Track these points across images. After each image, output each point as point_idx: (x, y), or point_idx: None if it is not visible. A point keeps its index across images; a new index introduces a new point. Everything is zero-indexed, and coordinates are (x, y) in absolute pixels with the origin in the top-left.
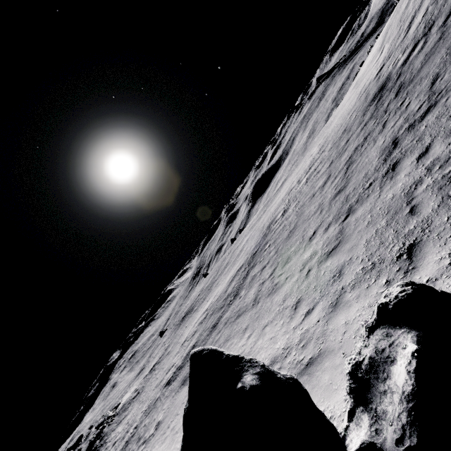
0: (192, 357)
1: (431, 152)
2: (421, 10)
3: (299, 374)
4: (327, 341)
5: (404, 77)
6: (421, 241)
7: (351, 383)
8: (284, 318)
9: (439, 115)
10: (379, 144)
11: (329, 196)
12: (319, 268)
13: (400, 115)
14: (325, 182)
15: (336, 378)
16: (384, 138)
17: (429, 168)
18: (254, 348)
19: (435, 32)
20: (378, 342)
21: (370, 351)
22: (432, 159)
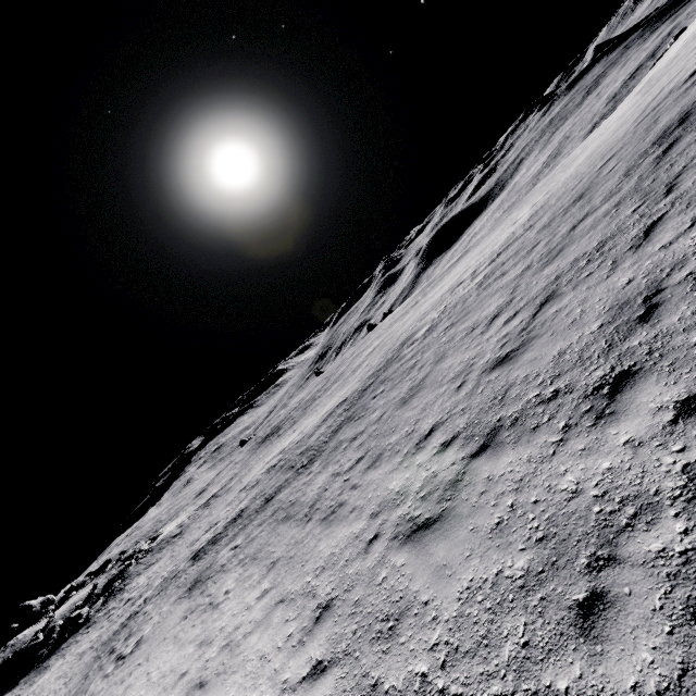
0: None
1: None
2: None
3: None
4: None
5: None
6: None
7: None
8: (299, 621)
9: None
10: (618, 283)
11: (487, 356)
12: (386, 554)
13: (695, 221)
14: (499, 309)
15: None
16: (635, 271)
17: (695, 478)
18: (244, 643)
19: None
20: None
21: None
22: None
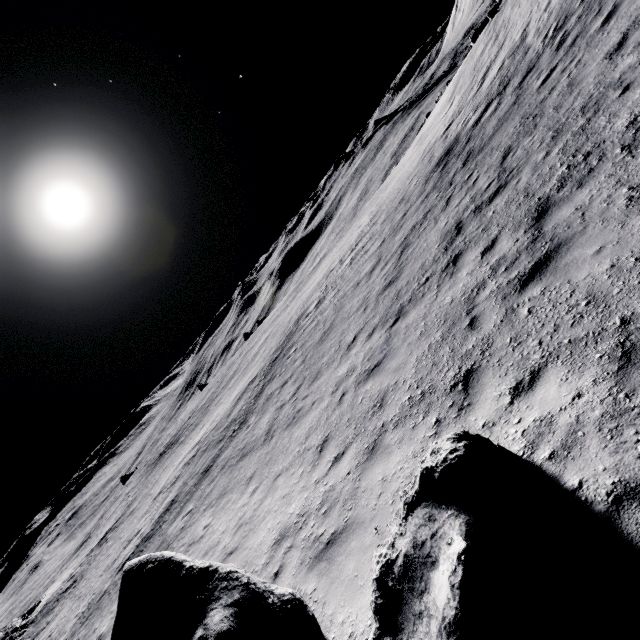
0: (124, 578)
1: (498, 247)
2: (497, 62)
3: (316, 559)
4: (357, 506)
5: (474, 143)
6: (480, 367)
7: (377, 597)
8: (304, 464)
9: (508, 201)
10: (441, 226)
11: (377, 288)
12: (356, 393)
13: (467, 192)
14: (373, 267)
15: (364, 567)
16: (447, 219)
17: (494, 268)
18: (258, 511)
19: (511, 93)
20: (417, 530)
21: (406, 545)
22: (498, 257)
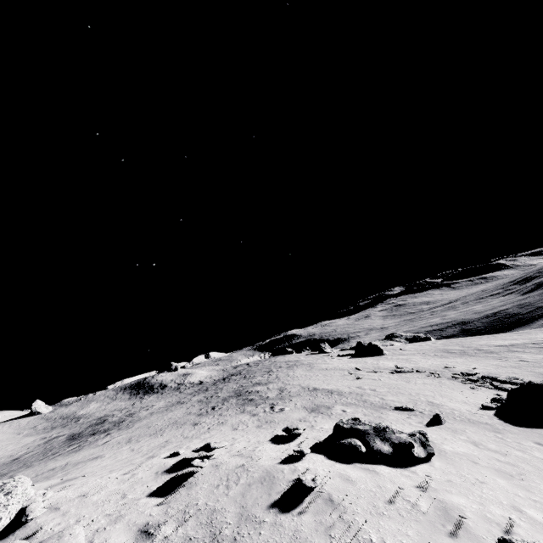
0: None
1: None
2: None
3: None
4: None
5: None
6: None
7: None
8: None
9: None
10: None
11: None
12: None
13: None
14: None
15: None
16: None
17: None
18: None
19: None
20: None
21: None
22: None
